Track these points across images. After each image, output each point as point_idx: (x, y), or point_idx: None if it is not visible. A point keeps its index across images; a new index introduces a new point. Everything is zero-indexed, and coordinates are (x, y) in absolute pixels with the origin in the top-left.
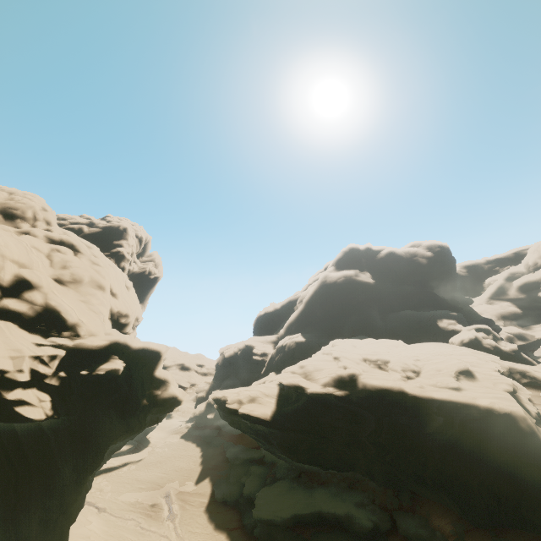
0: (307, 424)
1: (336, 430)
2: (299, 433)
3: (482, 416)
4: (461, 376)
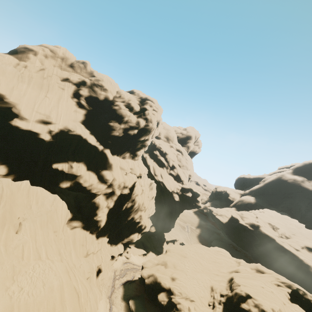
0: (236, 231)
1: (245, 237)
2: (232, 231)
3: (297, 260)
4: (306, 248)
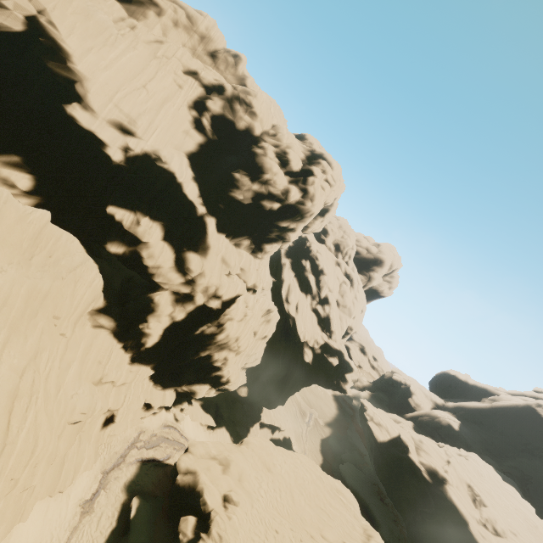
0: (395, 466)
1: (408, 488)
2: (388, 465)
3: None
4: None
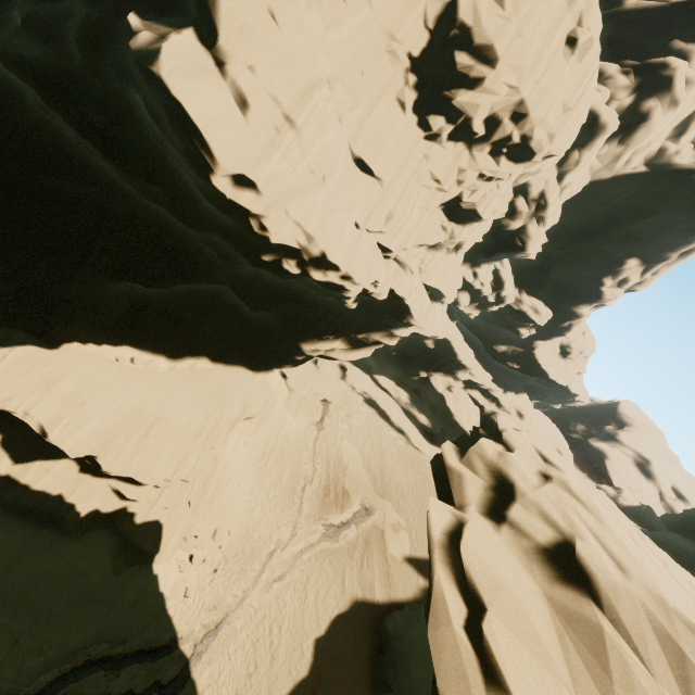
0: None
1: None
2: None
3: None
4: None
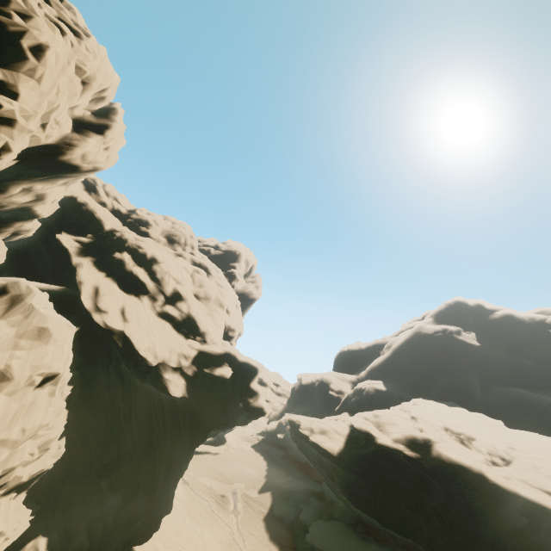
0: (371, 473)
1: (401, 489)
2: (362, 478)
3: None
4: None
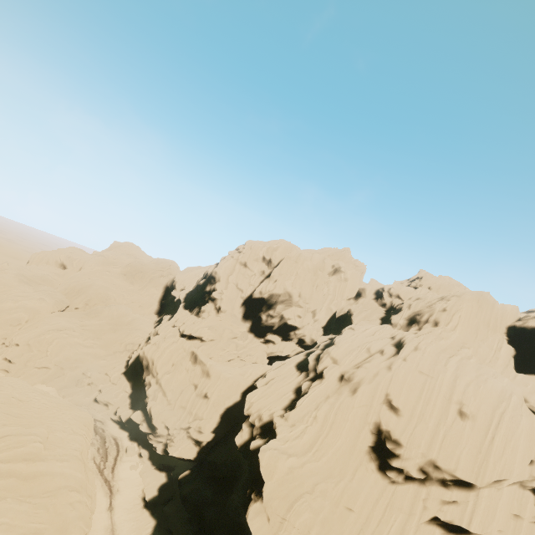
0: None
1: None
2: None
3: None
4: None
